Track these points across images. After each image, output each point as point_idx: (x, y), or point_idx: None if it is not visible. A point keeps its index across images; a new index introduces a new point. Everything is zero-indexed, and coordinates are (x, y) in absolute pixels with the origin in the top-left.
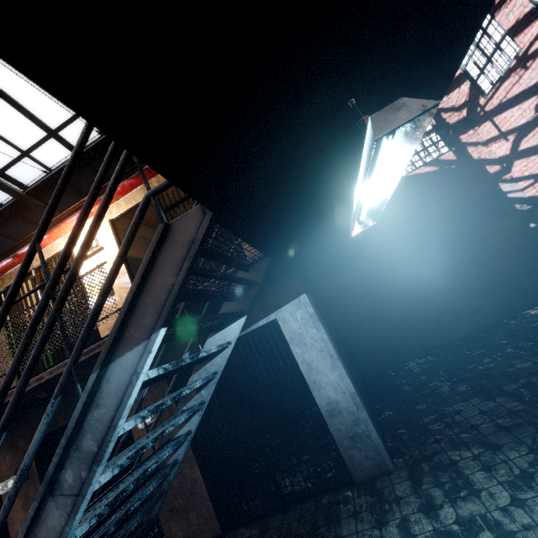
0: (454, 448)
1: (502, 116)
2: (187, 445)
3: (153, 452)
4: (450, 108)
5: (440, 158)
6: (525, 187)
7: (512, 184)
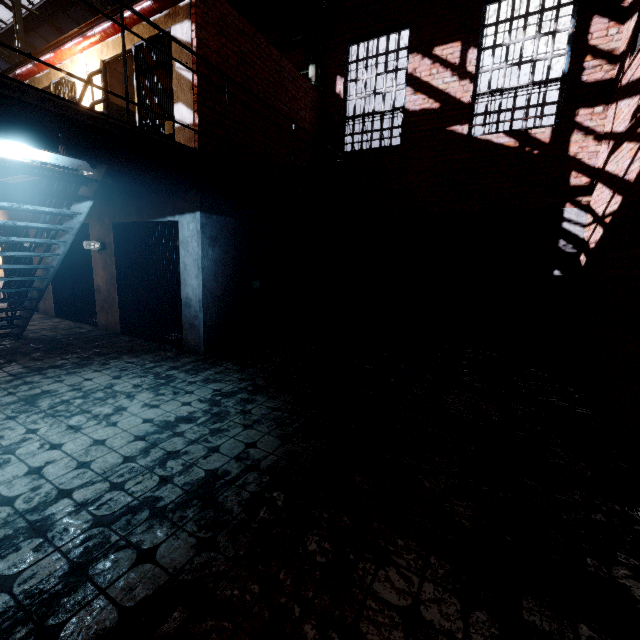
0: (234, 363)
1: (621, 104)
2: (59, 262)
3: (32, 252)
4: (606, 53)
5: (531, 131)
6: (587, 225)
7: (581, 212)
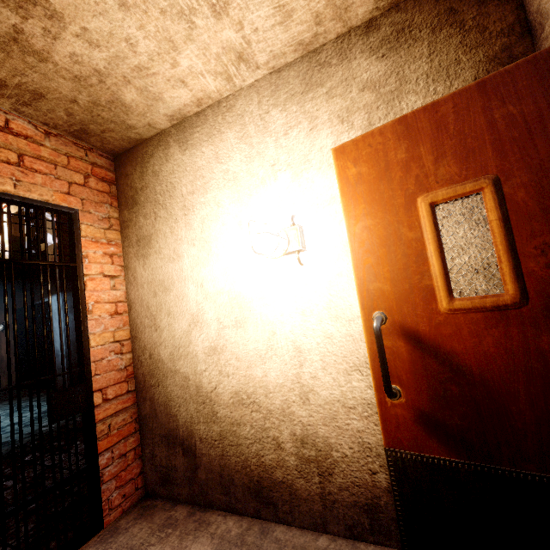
0: None
1: None
2: None
3: None
4: None
5: None
6: None
7: None
